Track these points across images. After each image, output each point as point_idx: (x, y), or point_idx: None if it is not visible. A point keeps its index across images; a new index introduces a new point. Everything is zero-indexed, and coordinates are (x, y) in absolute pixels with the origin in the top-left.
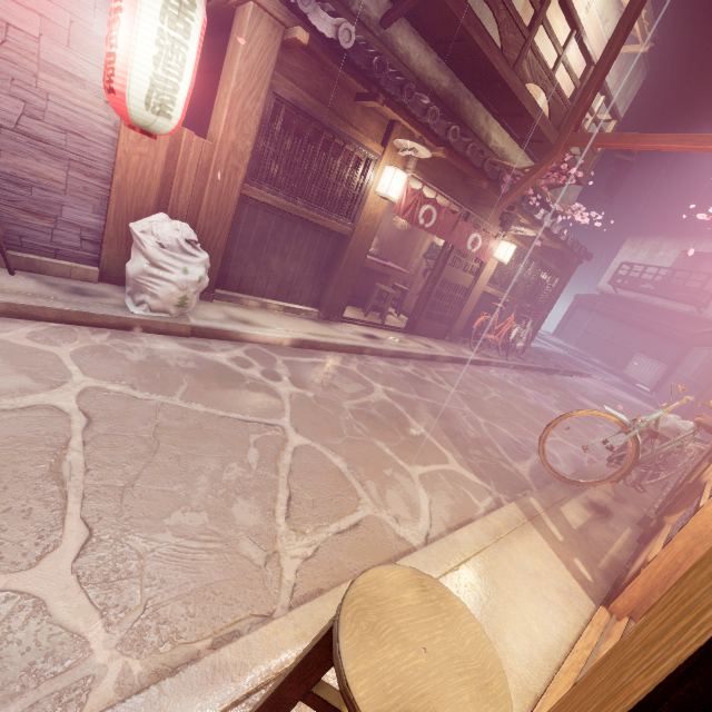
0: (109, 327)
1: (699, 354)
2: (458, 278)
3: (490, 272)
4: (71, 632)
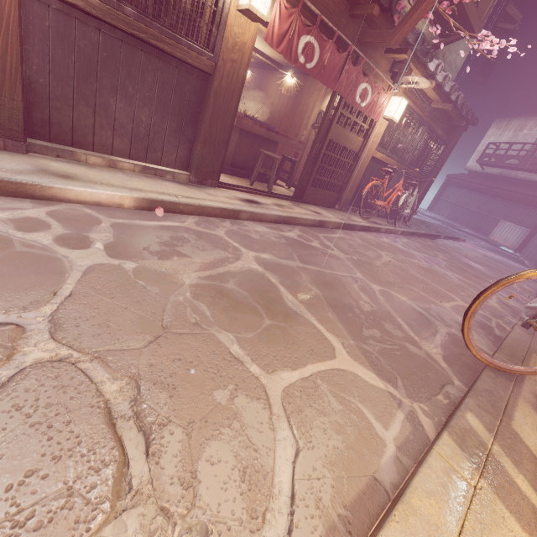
0: None
1: None
2: (347, 140)
3: (379, 133)
4: None
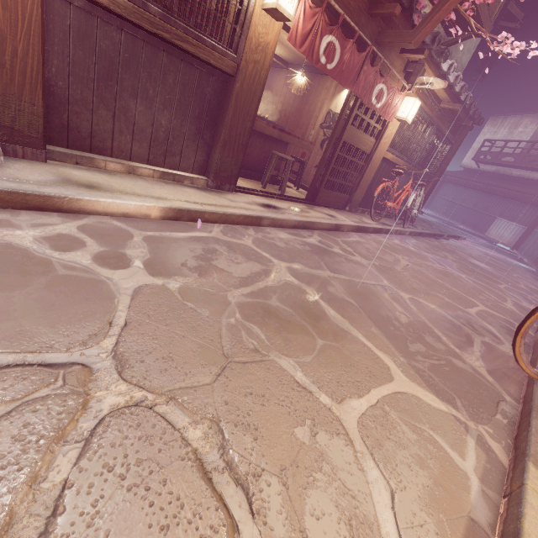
0: None
1: None
2: (360, 142)
3: (391, 134)
4: None
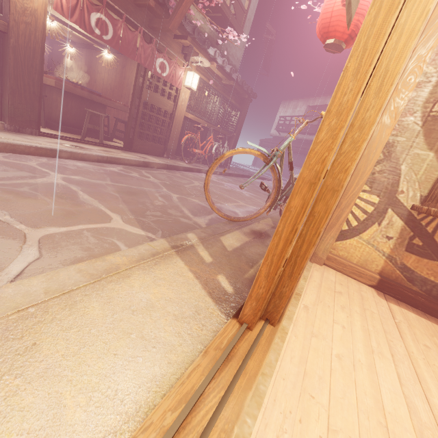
0: None
1: None
2: (160, 103)
3: (185, 99)
4: None
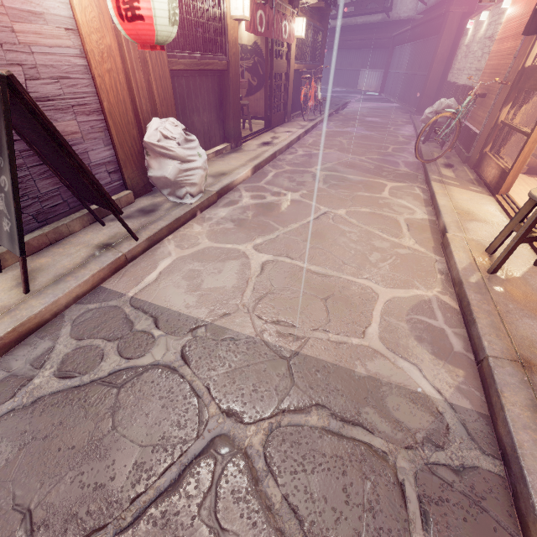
0: (188, 221)
1: (403, 51)
2: (280, 67)
3: (294, 51)
4: (415, 296)
